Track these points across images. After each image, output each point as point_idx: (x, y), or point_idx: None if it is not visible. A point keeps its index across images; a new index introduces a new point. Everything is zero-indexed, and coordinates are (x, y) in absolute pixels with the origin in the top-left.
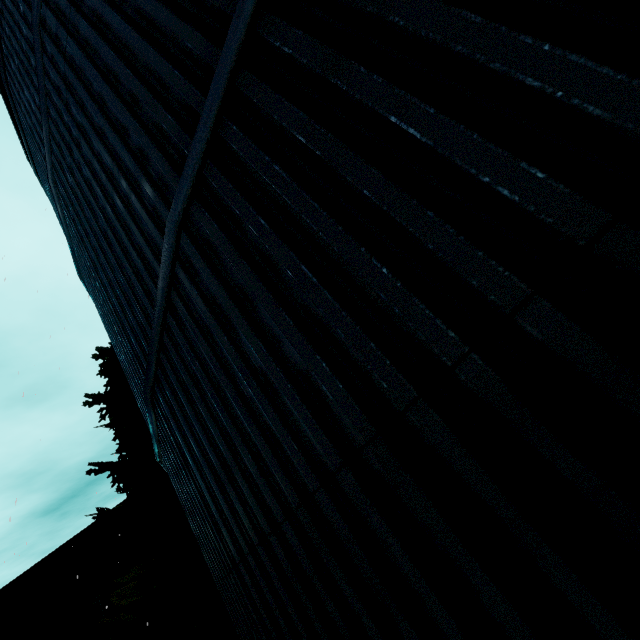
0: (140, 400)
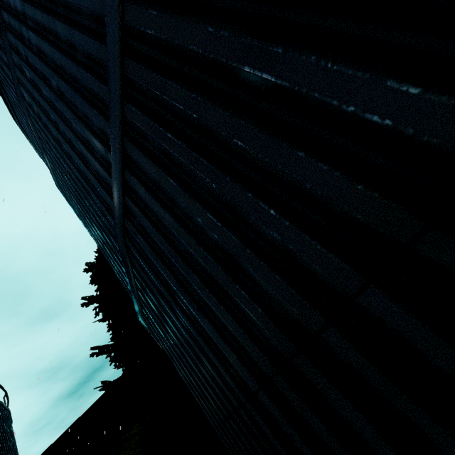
0: (116, 266)
